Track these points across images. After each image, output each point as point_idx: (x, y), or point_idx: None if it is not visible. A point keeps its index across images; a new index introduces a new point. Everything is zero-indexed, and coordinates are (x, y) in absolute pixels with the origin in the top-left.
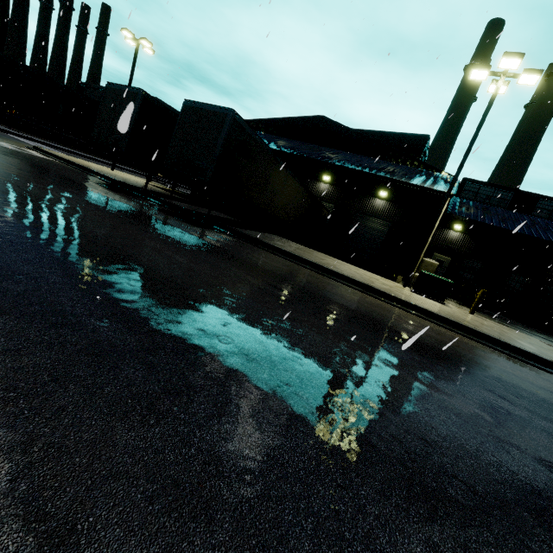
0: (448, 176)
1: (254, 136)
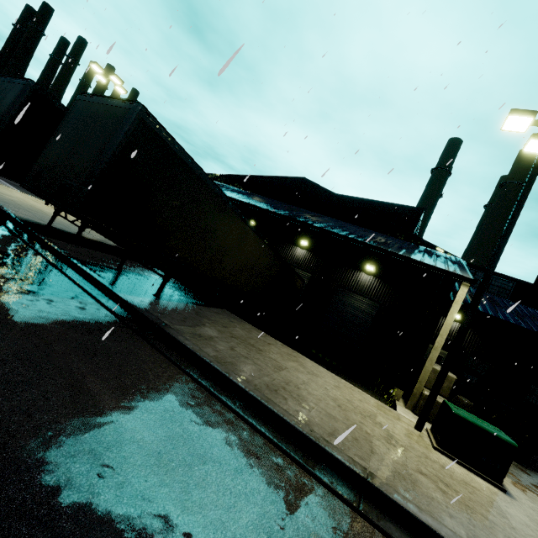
0: (450, 256)
1: (186, 161)
